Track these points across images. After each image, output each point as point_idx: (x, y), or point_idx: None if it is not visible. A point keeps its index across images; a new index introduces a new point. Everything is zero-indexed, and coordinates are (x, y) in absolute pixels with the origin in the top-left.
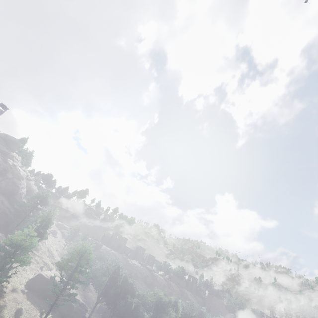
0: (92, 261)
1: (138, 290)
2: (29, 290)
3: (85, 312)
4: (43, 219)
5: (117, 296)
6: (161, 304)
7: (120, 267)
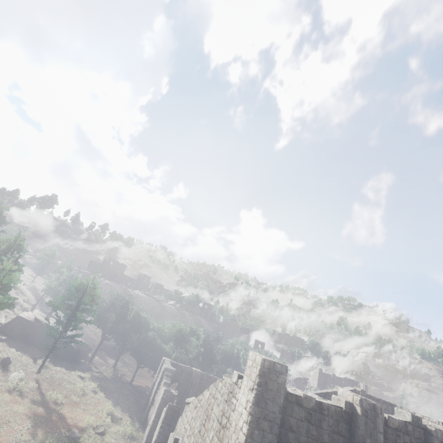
0: (100, 298)
1: (154, 323)
2: (7, 336)
3: (89, 351)
4: (11, 247)
5: (128, 332)
6: (182, 334)
7: (130, 300)
